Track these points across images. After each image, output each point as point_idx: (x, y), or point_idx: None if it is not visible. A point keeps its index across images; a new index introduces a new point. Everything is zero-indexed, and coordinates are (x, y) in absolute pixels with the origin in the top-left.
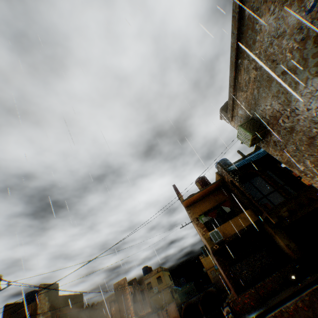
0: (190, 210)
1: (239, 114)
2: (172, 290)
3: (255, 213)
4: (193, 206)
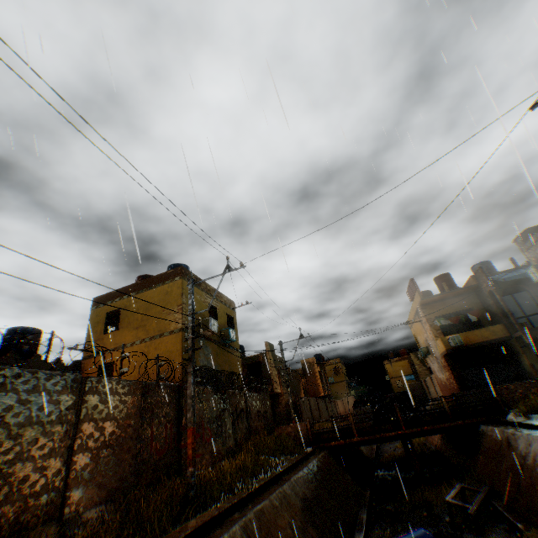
0: (425, 310)
1: (535, 251)
2: (349, 386)
3: (506, 329)
4: (429, 306)
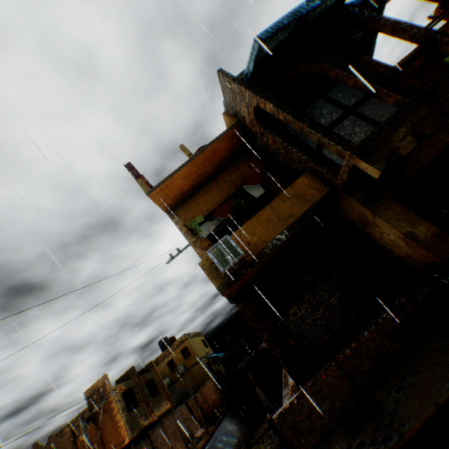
0: (178, 217)
1: None
2: (209, 361)
3: (322, 178)
4: (184, 206)
